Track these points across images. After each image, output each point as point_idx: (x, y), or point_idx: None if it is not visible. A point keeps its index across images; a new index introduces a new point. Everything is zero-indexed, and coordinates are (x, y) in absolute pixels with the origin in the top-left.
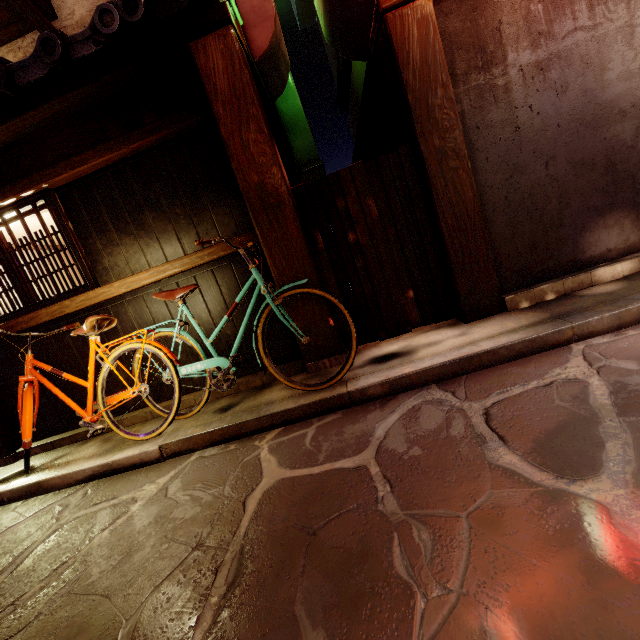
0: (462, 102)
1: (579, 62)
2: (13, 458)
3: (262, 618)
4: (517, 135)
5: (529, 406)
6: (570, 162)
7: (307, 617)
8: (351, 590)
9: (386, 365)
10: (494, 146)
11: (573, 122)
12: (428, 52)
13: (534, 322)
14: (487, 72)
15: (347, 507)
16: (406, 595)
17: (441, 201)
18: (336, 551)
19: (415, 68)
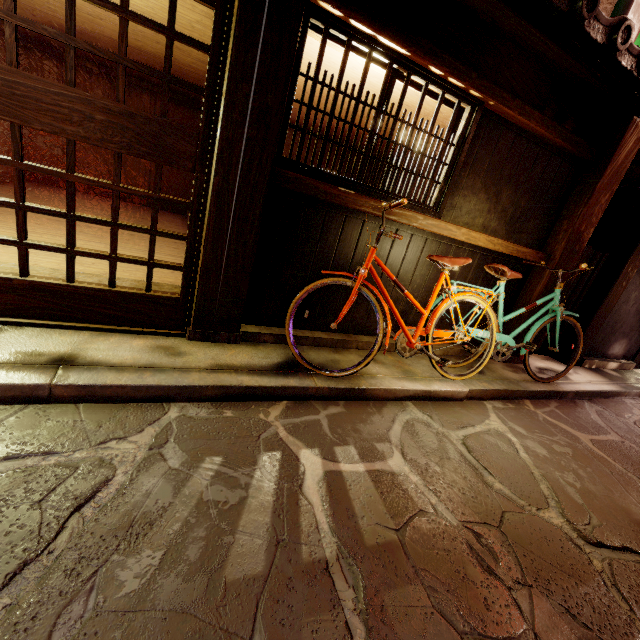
0: None
1: None
2: (240, 337)
3: None
4: (639, 285)
5: None
6: (636, 309)
7: None
8: None
9: (561, 379)
10: (632, 284)
11: None
12: None
13: (608, 381)
14: None
15: None
16: None
17: (608, 298)
18: None
19: None
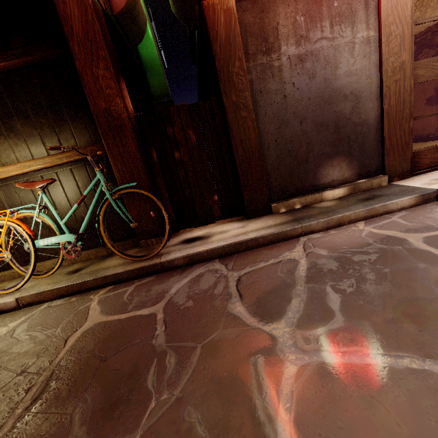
0: (252, 73)
1: (323, 60)
2: None
3: (47, 422)
4: (285, 101)
5: (263, 275)
6: (315, 123)
7: (78, 419)
8: (114, 398)
9: (190, 245)
10: (270, 106)
11: (318, 98)
12: (230, 34)
13: (283, 222)
14: (268, 56)
15: (133, 342)
16: (146, 399)
17: (235, 138)
18: (114, 372)
19: (221, 44)
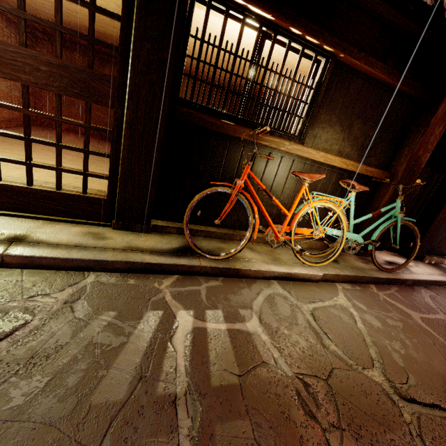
0: None
1: None
2: (151, 229)
3: None
4: None
5: None
6: None
7: None
8: None
9: (403, 270)
10: None
11: None
12: None
13: (443, 274)
14: None
15: None
16: None
17: (444, 209)
18: None
19: None
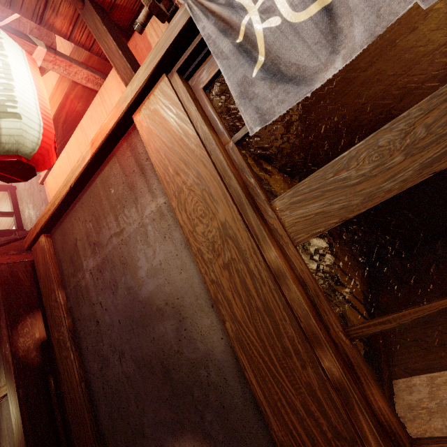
0: (70, 299)
1: (119, 262)
2: None
3: None
4: (99, 328)
5: None
6: (135, 360)
7: None
8: None
9: None
10: (89, 336)
11: (128, 318)
12: (46, 269)
13: None
14: (77, 276)
15: None
16: None
17: (64, 384)
18: None
19: (43, 280)
